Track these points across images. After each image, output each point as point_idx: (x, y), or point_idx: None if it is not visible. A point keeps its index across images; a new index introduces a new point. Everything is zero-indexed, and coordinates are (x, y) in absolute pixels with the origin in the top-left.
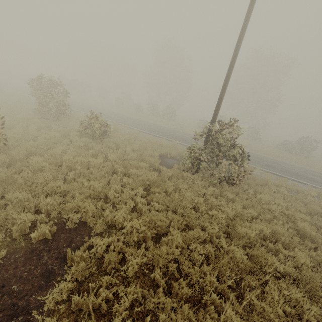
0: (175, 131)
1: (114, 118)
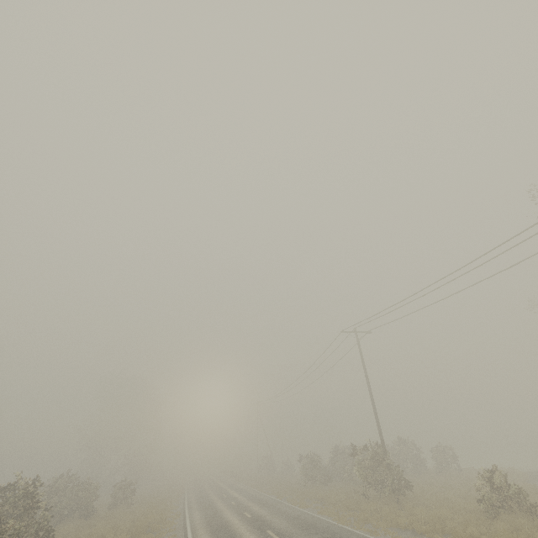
0: None
1: None
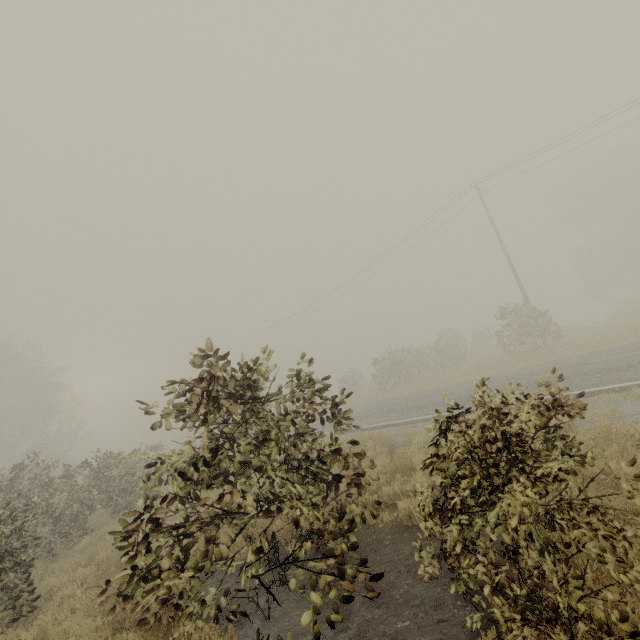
0: None
1: None
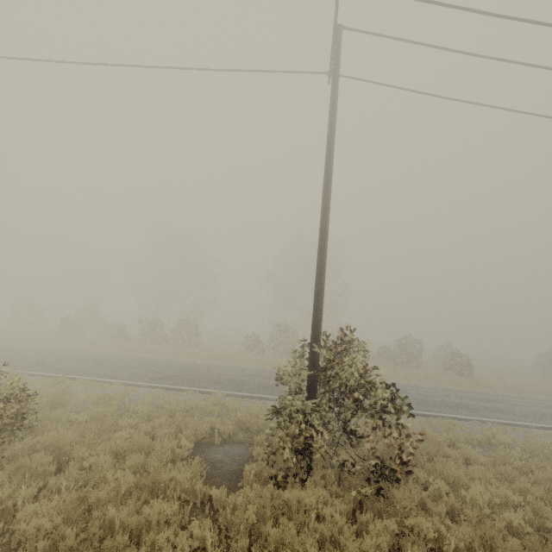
0: (209, 366)
1: (57, 366)
